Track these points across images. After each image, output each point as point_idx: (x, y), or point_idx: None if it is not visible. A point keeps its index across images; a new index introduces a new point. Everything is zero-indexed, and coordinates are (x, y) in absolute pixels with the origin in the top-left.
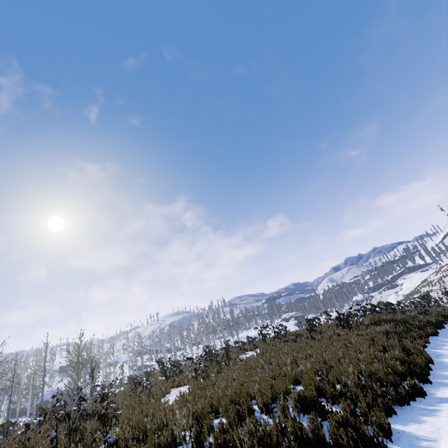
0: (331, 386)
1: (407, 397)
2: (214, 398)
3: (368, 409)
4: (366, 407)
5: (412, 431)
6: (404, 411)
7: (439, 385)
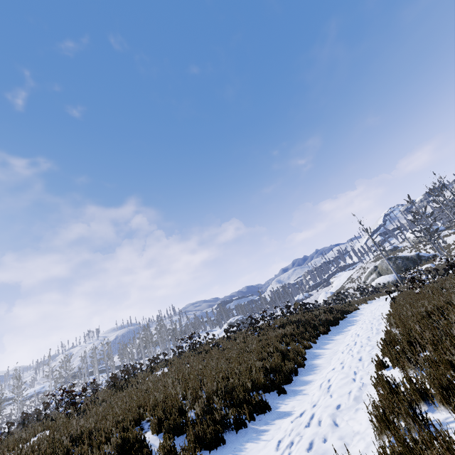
0: (183, 414)
1: (249, 417)
2: (37, 454)
3: (195, 443)
4: (193, 441)
5: None
6: (236, 437)
7: (291, 394)
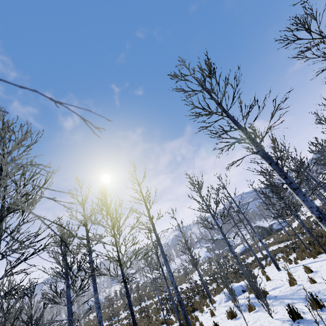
0: None
1: None
2: None
3: None
4: None
5: None
6: None
7: None
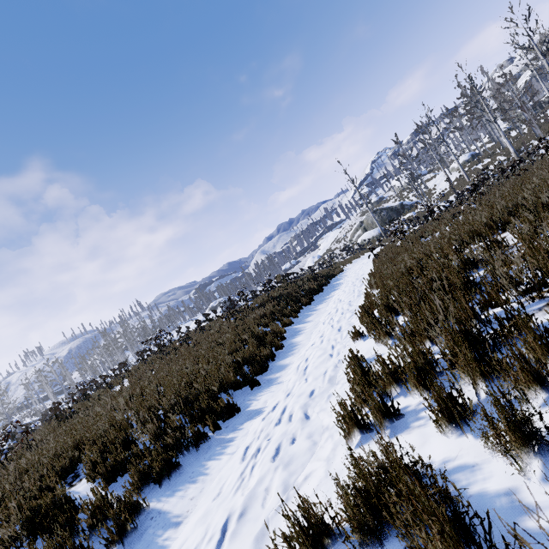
0: (131, 444)
1: (214, 428)
2: None
3: (141, 482)
4: (138, 480)
5: (170, 508)
6: (198, 456)
7: (266, 385)
